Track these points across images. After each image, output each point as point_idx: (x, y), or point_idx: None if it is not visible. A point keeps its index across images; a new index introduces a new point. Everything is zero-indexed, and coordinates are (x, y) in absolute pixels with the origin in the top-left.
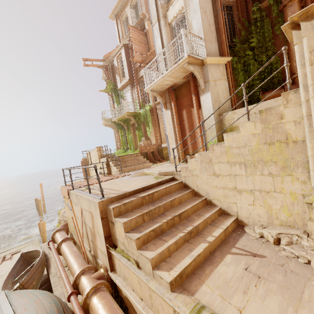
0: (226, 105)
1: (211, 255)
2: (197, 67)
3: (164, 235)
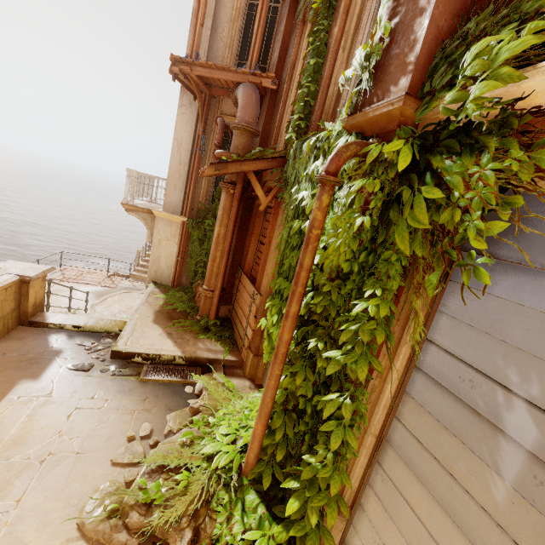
0: (167, 273)
1: None
2: (146, 216)
3: None
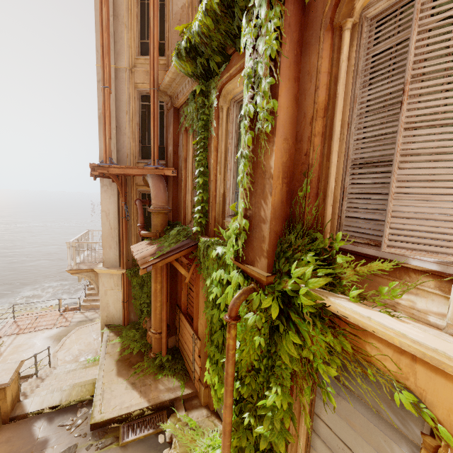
0: (117, 315)
1: None
2: (89, 273)
3: None
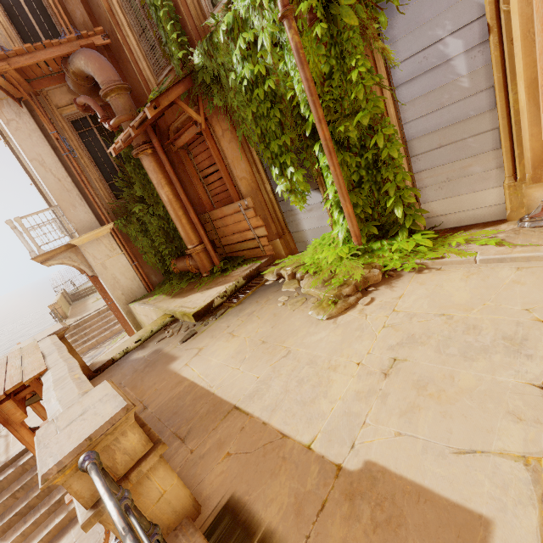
0: (135, 286)
1: (70, 523)
2: (67, 254)
3: (32, 512)
